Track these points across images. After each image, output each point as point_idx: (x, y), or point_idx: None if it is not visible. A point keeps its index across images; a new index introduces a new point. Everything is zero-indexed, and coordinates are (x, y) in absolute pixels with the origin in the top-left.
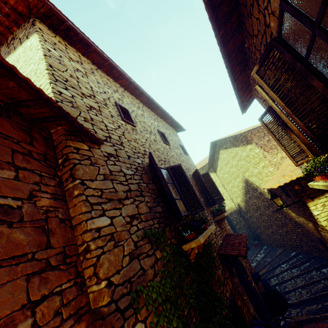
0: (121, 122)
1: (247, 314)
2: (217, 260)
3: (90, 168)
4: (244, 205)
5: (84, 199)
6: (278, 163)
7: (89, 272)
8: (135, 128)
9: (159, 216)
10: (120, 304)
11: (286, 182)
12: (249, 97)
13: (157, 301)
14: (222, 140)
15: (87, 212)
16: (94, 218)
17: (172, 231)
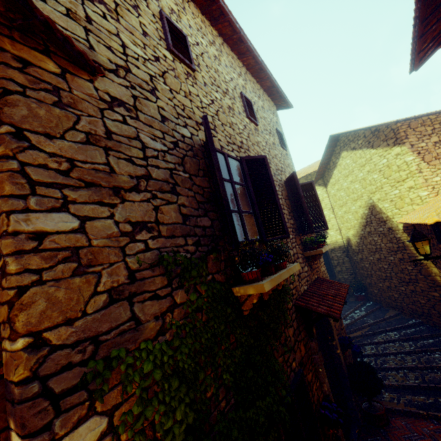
0: (164, 52)
1: (317, 392)
2: (291, 314)
3: (54, 111)
4: (356, 242)
5: (13, 168)
6: (440, 186)
7: (4, 314)
8: (193, 74)
9: (202, 233)
10: (56, 383)
11: None
12: (440, 28)
13: (150, 378)
14: (351, 134)
15: (15, 196)
16: (33, 212)
17: (221, 262)
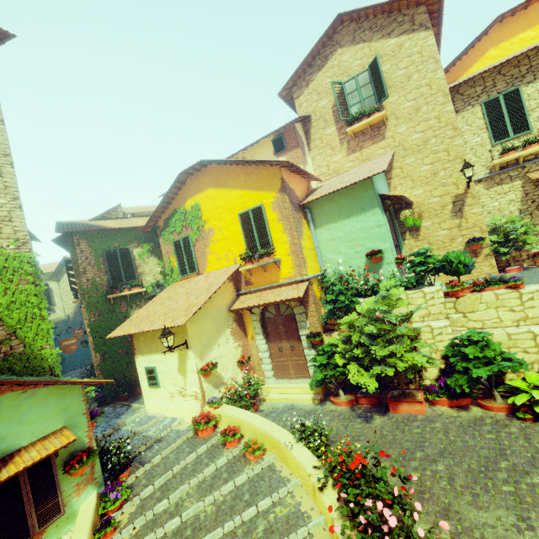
0: None
1: None
2: None
3: None
4: (73, 316)
5: None
6: None
7: None
8: None
9: None
10: None
11: None
12: None
13: None
14: None
15: None
16: None
17: None
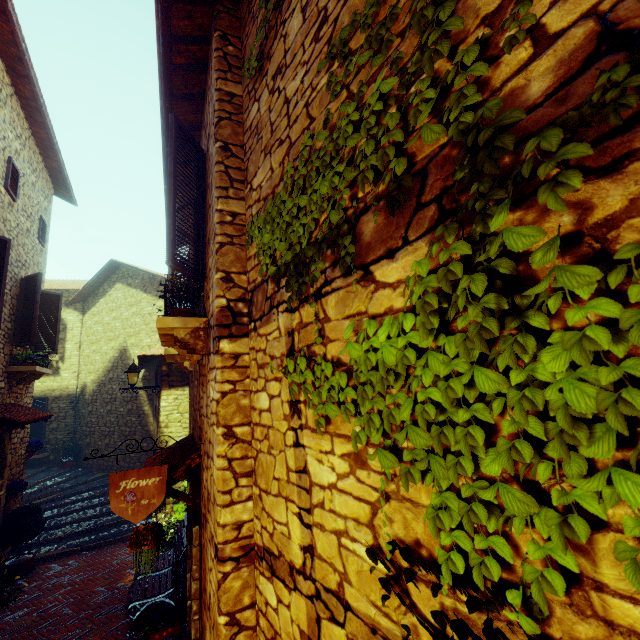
0: None
1: None
2: None
3: None
4: (93, 390)
5: None
6: None
7: None
8: None
9: None
10: None
11: (155, 354)
12: None
13: None
14: (133, 270)
15: None
16: None
17: None
